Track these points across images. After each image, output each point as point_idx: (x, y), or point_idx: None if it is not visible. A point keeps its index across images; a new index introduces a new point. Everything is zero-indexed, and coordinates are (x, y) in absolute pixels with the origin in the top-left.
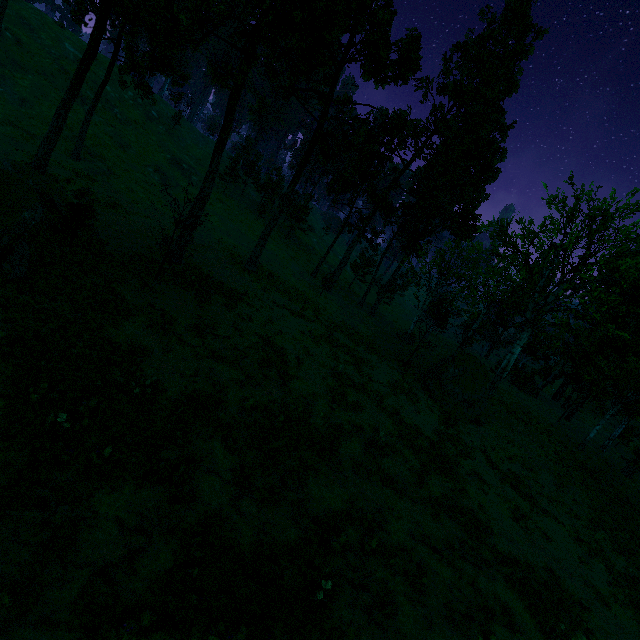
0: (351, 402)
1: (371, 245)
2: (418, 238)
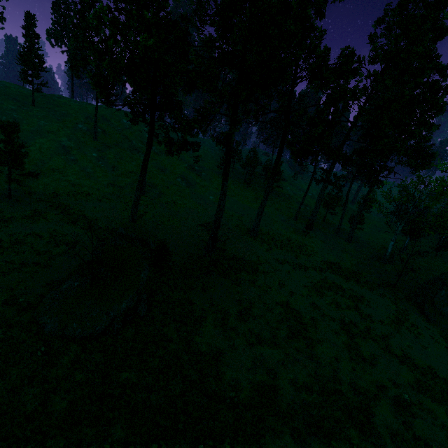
0: (365, 355)
1: (335, 187)
2: (377, 175)
